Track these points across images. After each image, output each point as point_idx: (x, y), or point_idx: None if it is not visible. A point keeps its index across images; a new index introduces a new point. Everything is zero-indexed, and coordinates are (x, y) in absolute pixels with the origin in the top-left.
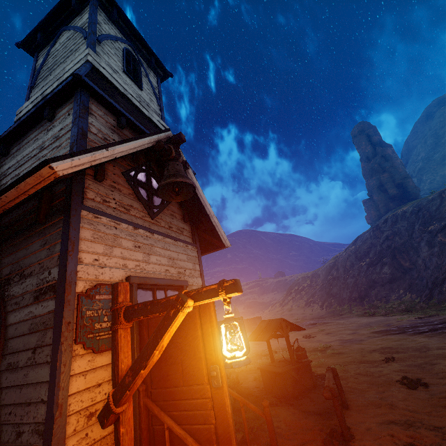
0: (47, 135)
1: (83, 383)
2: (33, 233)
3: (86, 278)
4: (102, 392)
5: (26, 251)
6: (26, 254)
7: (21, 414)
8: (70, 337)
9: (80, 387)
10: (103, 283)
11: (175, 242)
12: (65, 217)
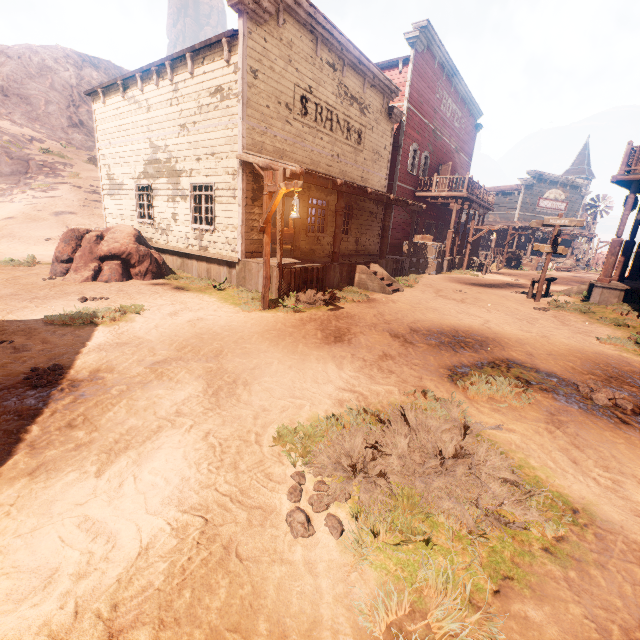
0: None
1: None
2: None
3: None
4: None
5: None
6: None
7: None
8: None
9: None
10: None
11: None
12: None
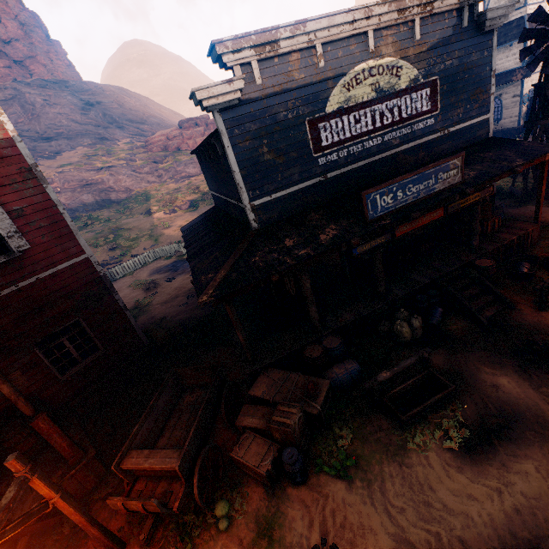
0: (509, 53)
1: (522, 110)
2: (508, 84)
3: (523, 93)
4: (523, 112)
5: (507, 88)
6: (507, 89)
7: (511, 115)
8: (522, 104)
9: (522, 111)
10: (525, 93)
11: (538, 73)
12: (521, 81)
